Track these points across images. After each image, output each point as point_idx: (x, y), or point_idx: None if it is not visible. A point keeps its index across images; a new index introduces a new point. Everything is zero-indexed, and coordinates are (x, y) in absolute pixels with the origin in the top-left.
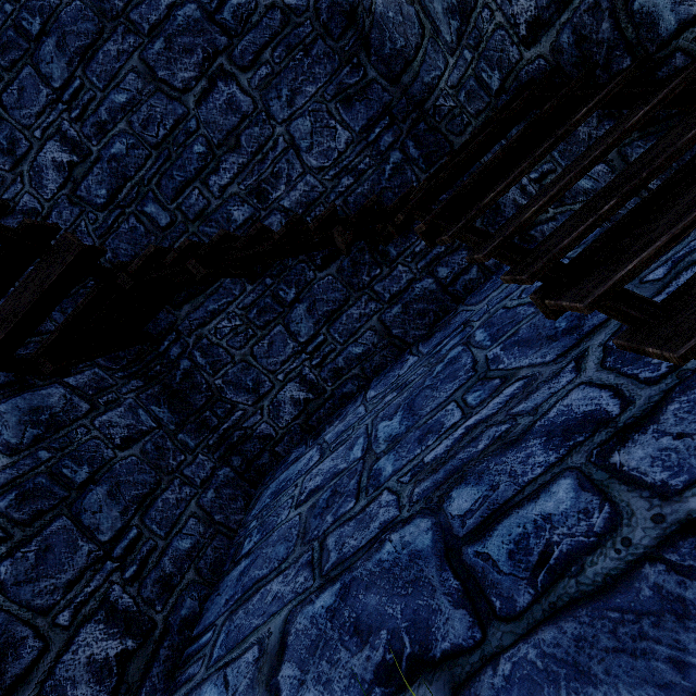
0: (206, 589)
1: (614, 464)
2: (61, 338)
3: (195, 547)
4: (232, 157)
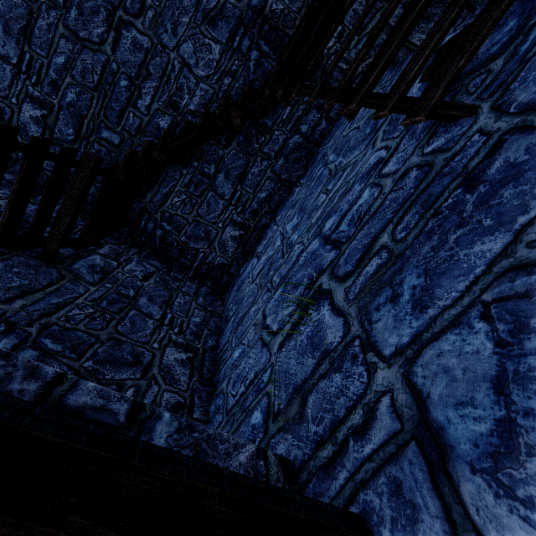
0: (217, 337)
1: (383, 174)
2: (92, 221)
3: (203, 321)
4: (147, 83)
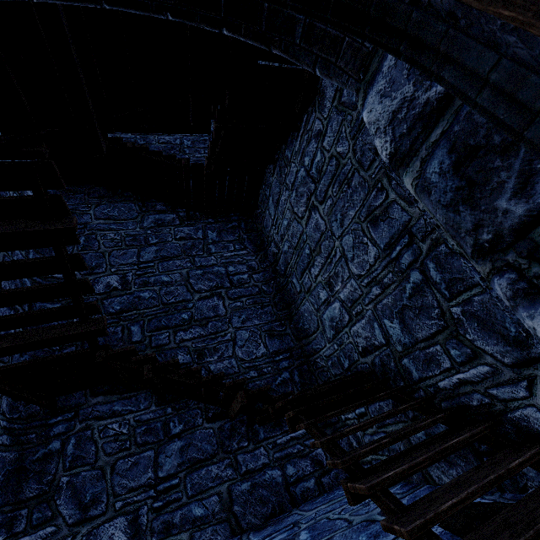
0: None
1: None
2: (22, 368)
3: None
4: (199, 328)
